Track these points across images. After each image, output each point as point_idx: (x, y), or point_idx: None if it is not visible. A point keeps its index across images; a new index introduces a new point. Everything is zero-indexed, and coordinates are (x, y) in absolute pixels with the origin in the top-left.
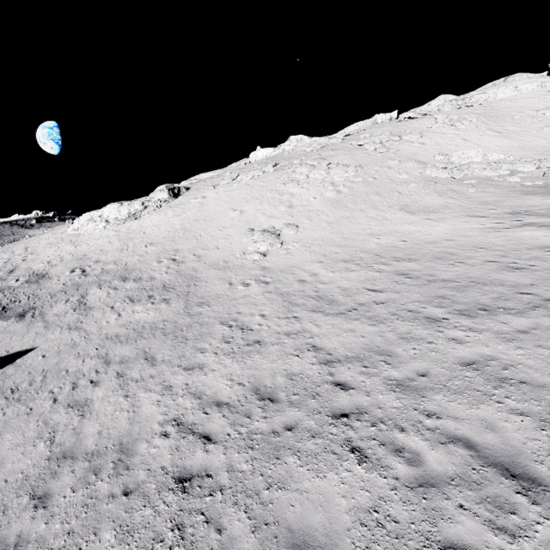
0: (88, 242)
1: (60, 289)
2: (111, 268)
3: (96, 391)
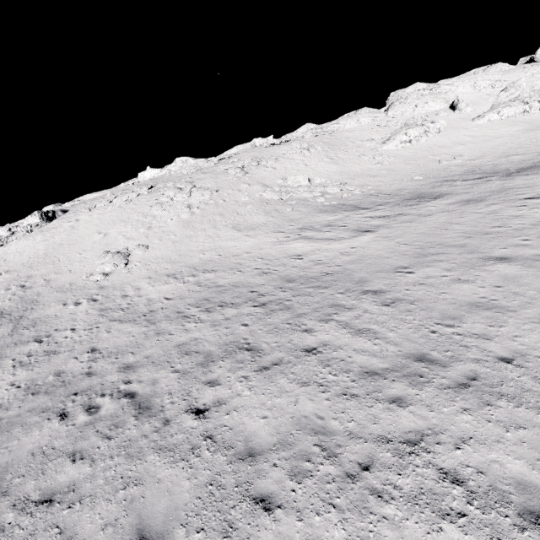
0: None
1: None
2: None
3: None
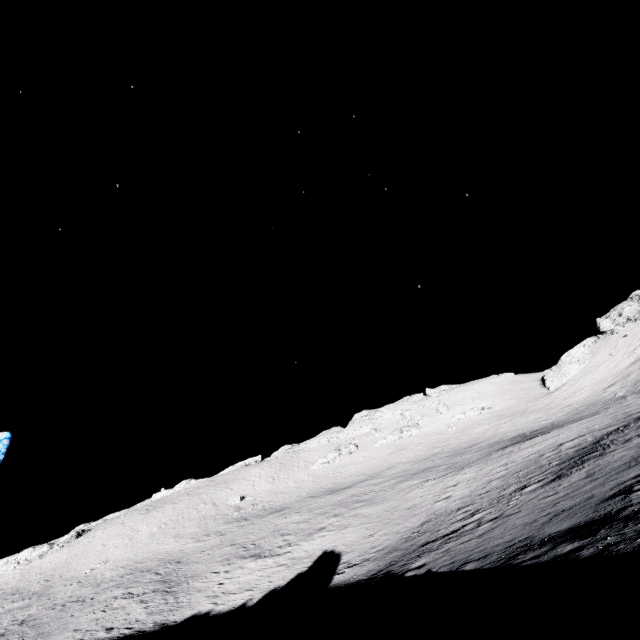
0: None
1: None
2: (9, 591)
3: None
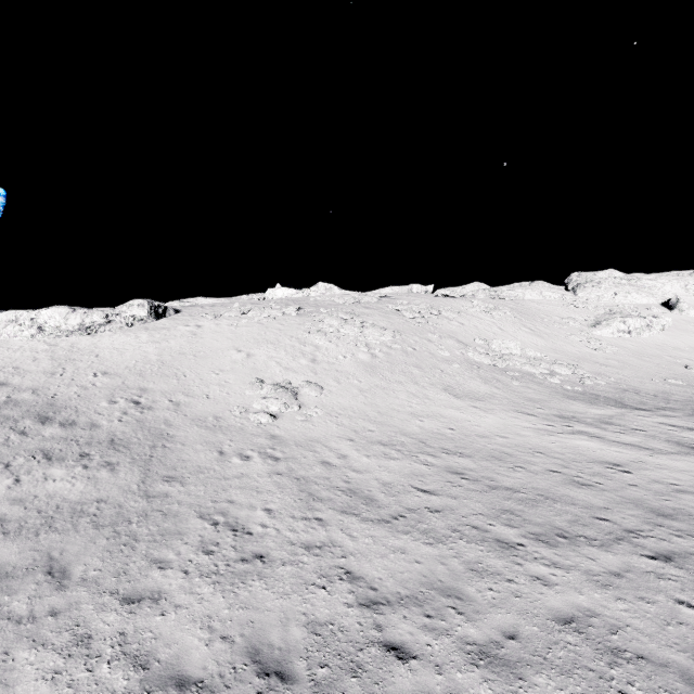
0: None
1: None
2: (25, 398)
3: None
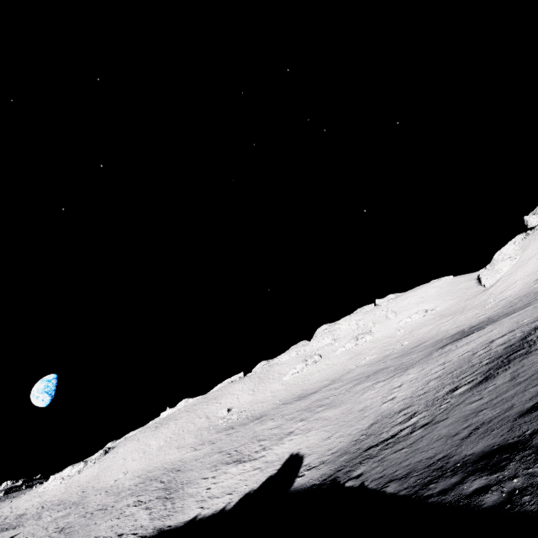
0: (49, 493)
1: (31, 516)
2: (56, 502)
3: (39, 532)
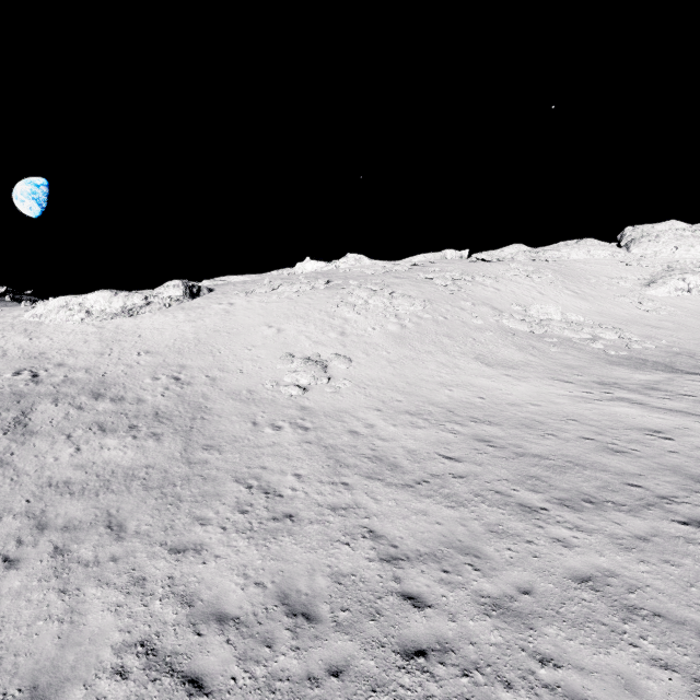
0: (51, 336)
1: None
2: (79, 377)
3: (10, 577)
